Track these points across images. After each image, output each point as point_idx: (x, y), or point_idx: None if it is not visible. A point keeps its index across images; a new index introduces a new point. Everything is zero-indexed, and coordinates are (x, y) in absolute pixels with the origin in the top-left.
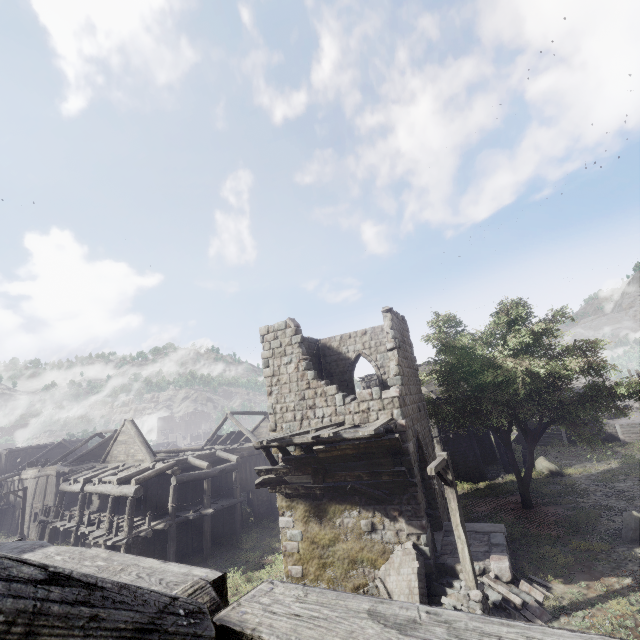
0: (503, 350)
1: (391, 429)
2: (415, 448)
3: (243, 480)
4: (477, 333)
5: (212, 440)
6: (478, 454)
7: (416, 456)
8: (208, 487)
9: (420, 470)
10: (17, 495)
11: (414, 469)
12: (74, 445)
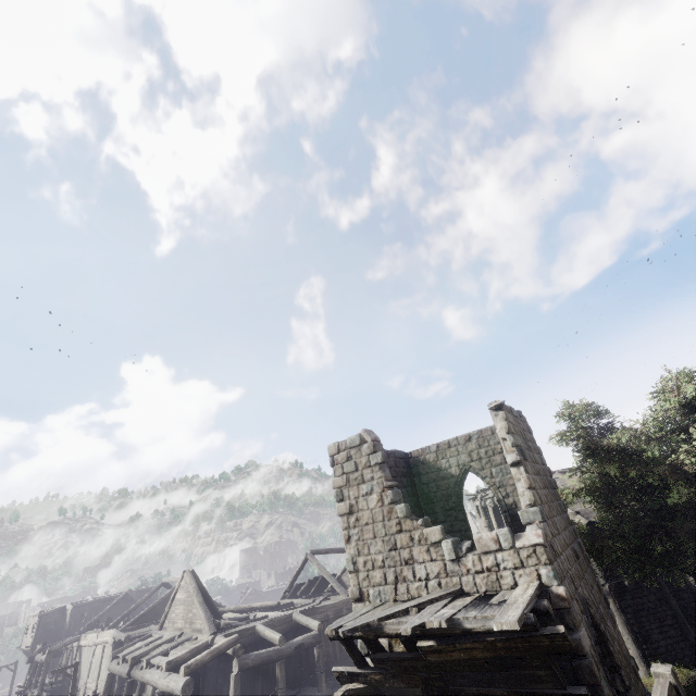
0: (688, 448)
1: (545, 609)
2: (590, 636)
3: (330, 656)
4: (634, 425)
5: (291, 590)
6: (679, 613)
7: (596, 652)
8: (281, 674)
9: (610, 682)
10: (67, 674)
11: (601, 684)
12: (143, 595)
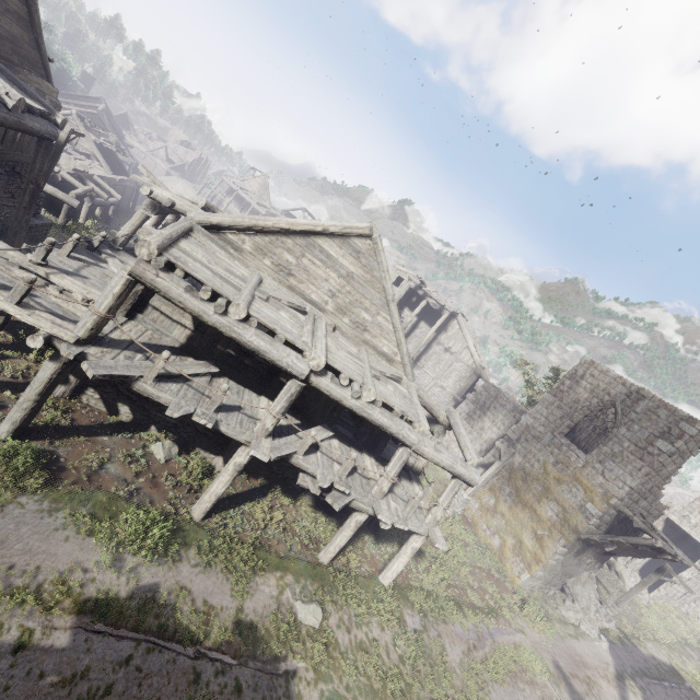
0: None
1: None
2: None
3: None
4: None
5: None
6: None
7: None
8: None
9: None
10: None
11: None
12: None
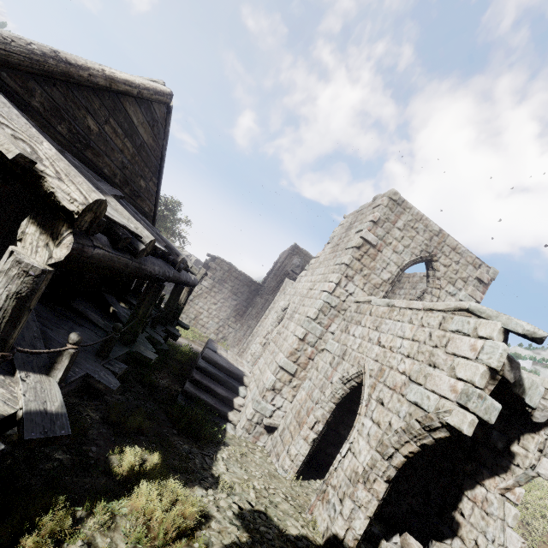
0: None
1: None
2: None
3: None
4: None
5: None
6: None
7: None
8: None
9: None
10: None
11: None
12: None
